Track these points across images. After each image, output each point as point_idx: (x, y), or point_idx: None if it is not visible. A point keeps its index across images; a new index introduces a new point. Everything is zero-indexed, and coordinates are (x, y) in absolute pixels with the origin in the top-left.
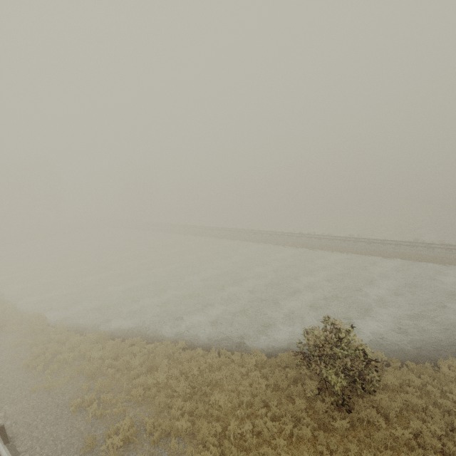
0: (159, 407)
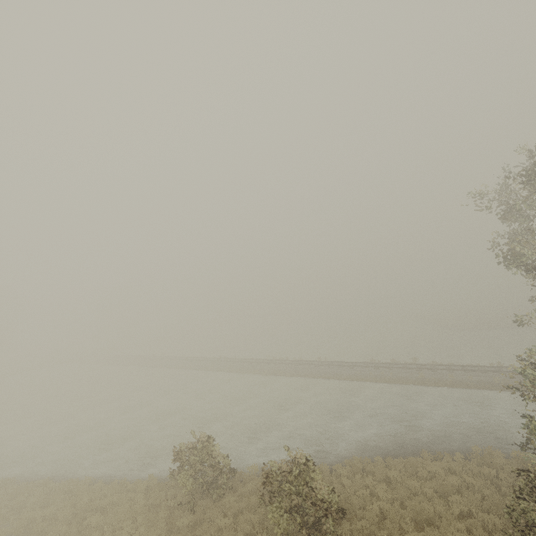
0: (37, 535)
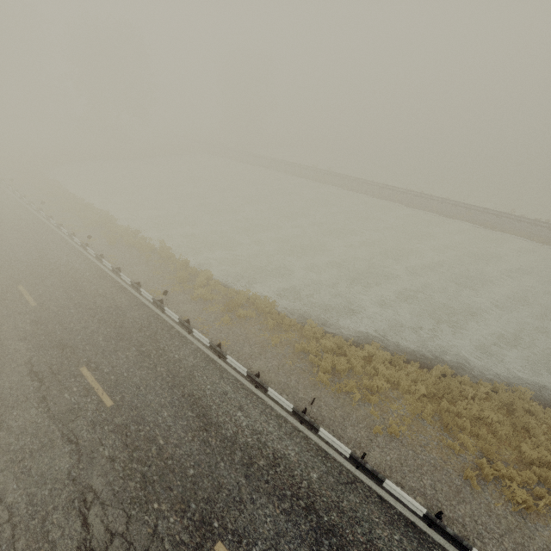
0: None
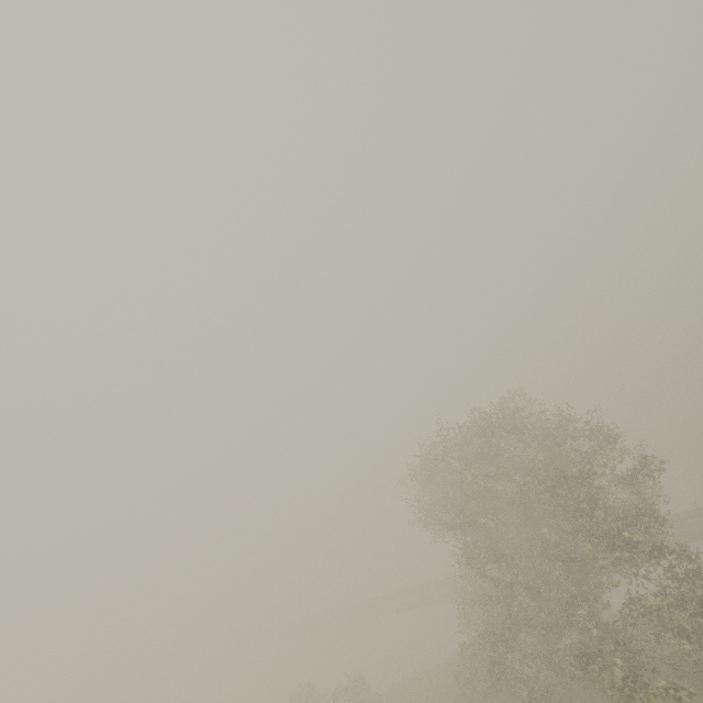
0: None
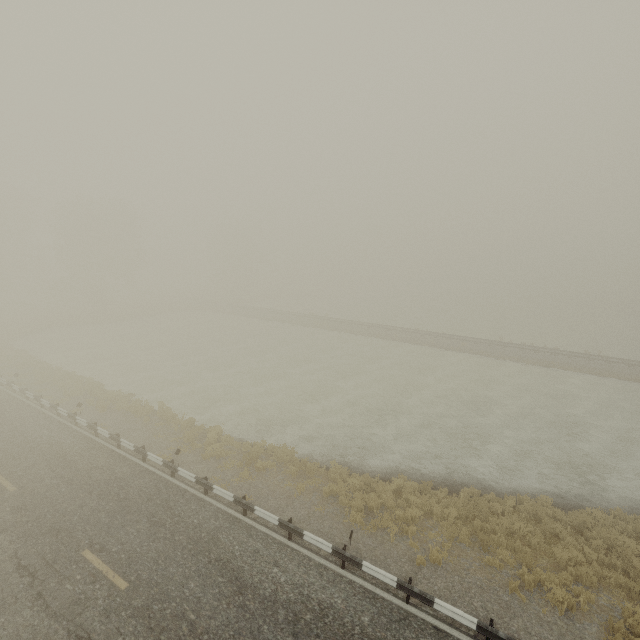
0: (635, 595)
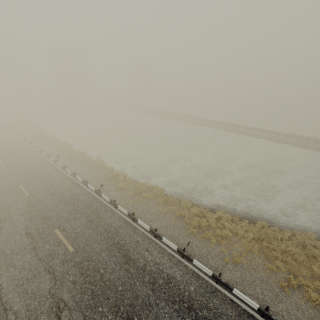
0: None
